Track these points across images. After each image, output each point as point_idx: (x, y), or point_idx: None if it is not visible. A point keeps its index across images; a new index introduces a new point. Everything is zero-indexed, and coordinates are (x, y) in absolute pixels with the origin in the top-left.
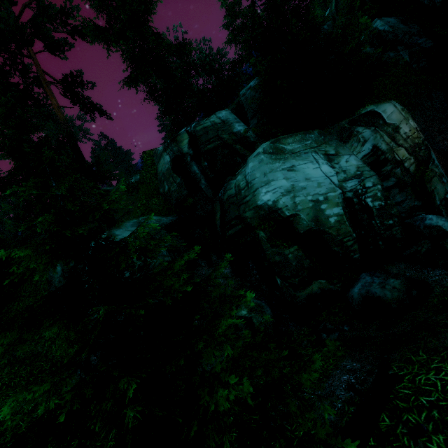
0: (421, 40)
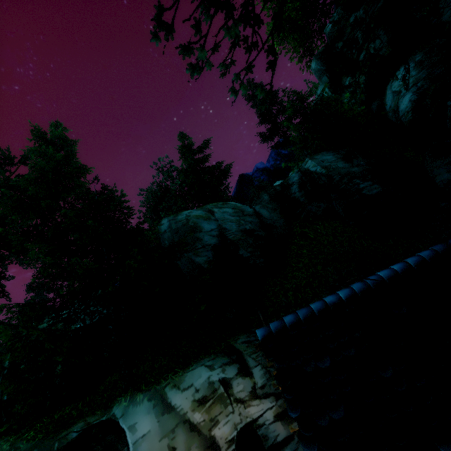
0: (365, 183)
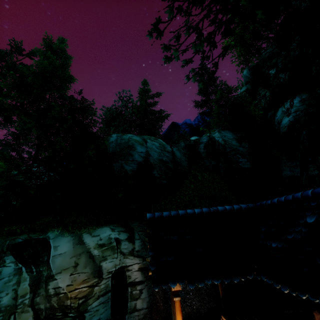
0: (242, 159)
